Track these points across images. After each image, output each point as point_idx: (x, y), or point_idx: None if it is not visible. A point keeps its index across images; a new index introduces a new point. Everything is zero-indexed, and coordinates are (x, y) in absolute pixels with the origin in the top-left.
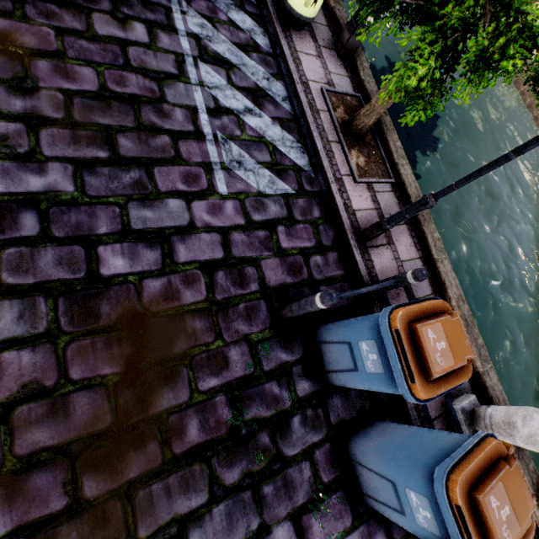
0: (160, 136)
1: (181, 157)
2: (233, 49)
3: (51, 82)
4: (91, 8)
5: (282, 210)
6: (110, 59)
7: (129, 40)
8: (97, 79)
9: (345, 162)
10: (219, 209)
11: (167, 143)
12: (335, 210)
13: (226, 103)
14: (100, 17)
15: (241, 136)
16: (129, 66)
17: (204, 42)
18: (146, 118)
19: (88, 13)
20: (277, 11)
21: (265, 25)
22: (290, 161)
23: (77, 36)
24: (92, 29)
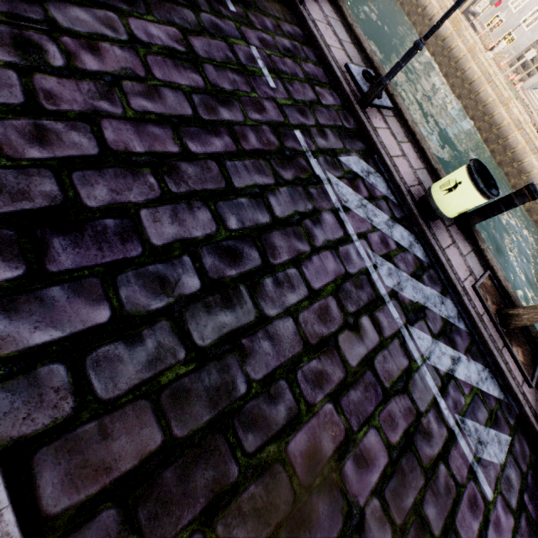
0: (438, 469)
1: (458, 482)
2: (414, 283)
3: (364, 489)
4: (333, 333)
5: (516, 471)
6: (374, 396)
7: (369, 350)
8: (381, 440)
9: (515, 366)
10: (498, 523)
11: (445, 475)
12: (532, 432)
13: (442, 367)
14: (343, 338)
15: (465, 403)
16: (385, 391)
17: (400, 295)
18: (423, 456)
19: (335, 342)
20: (415, 205)
21: (412, 227)
22: (493, 398)
23: (345, 389)
24: (347, 366)
